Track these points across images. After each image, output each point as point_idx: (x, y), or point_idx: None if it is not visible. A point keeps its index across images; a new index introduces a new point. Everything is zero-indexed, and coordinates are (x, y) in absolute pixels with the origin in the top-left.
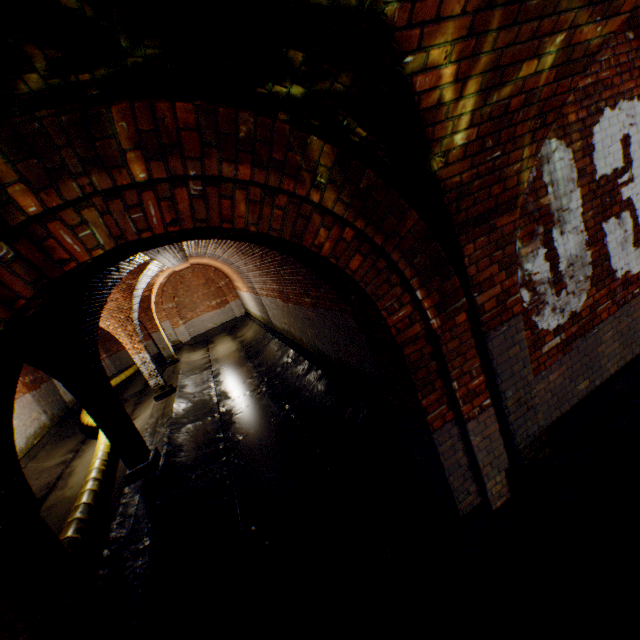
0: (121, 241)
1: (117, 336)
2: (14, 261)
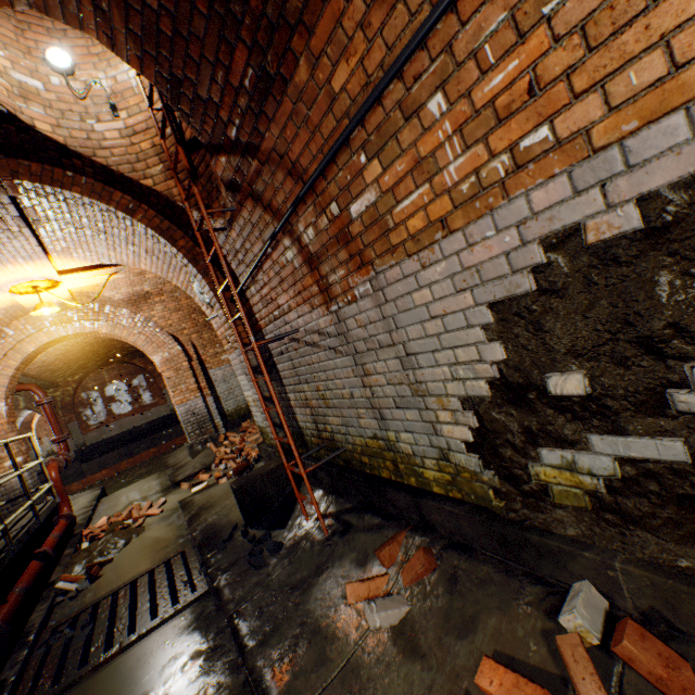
0: None
1: None
2: None
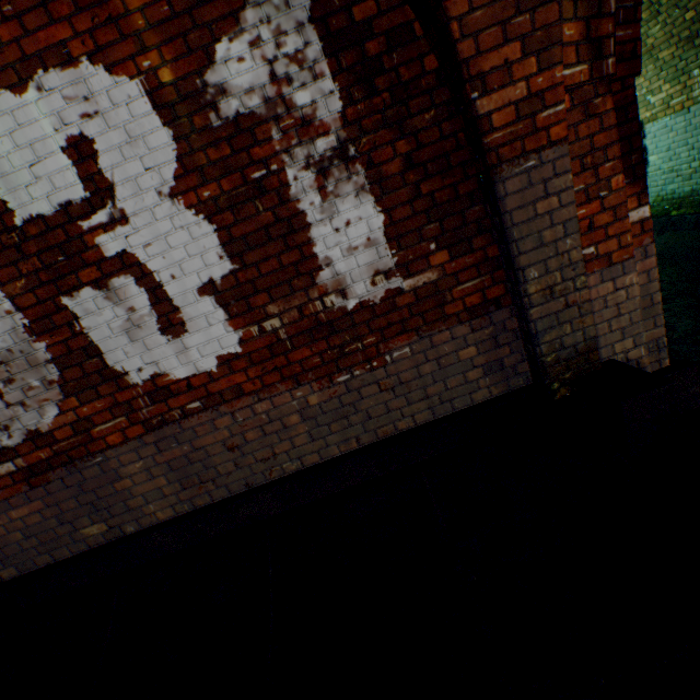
0: None
1: None
2: None
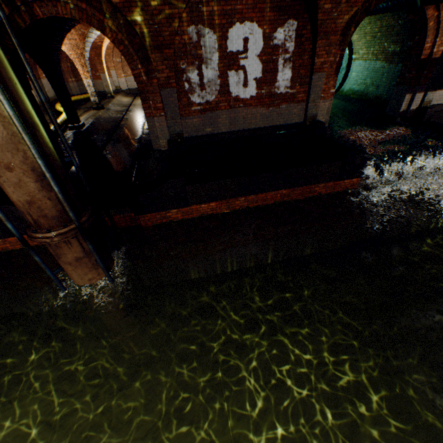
0: (52, 16)
1: (75, 63)
2: (26, 12)
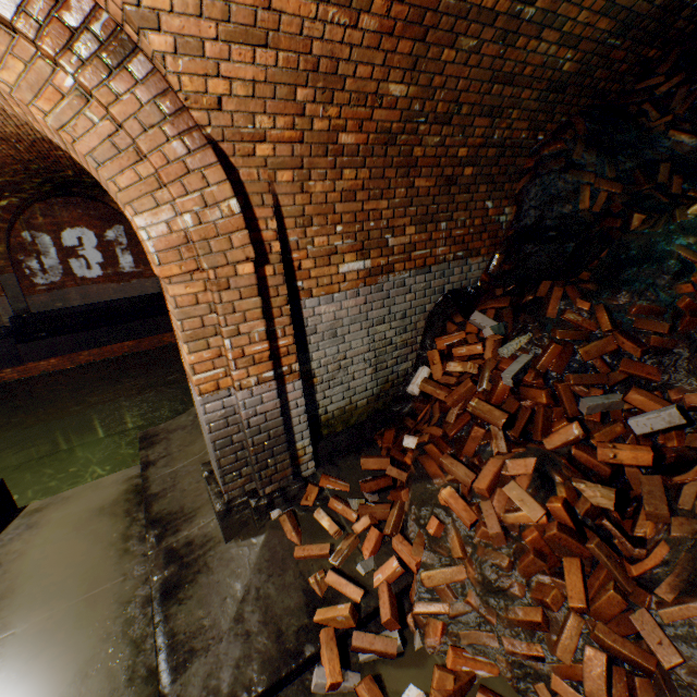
0: None
1: None
2: None
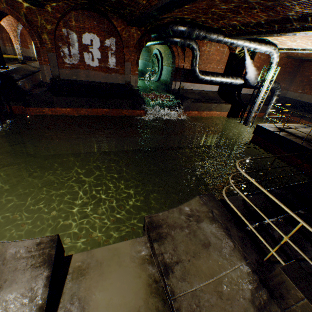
0: None
1: (10, 34)
2: None
